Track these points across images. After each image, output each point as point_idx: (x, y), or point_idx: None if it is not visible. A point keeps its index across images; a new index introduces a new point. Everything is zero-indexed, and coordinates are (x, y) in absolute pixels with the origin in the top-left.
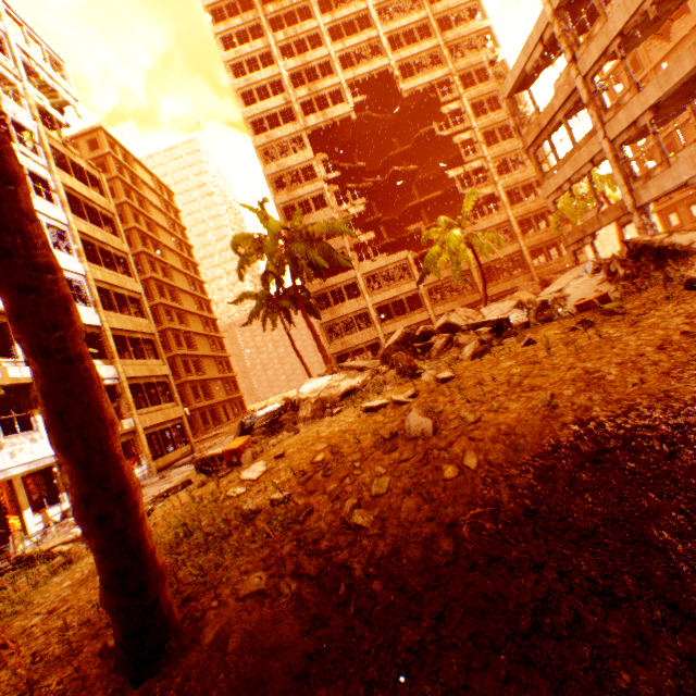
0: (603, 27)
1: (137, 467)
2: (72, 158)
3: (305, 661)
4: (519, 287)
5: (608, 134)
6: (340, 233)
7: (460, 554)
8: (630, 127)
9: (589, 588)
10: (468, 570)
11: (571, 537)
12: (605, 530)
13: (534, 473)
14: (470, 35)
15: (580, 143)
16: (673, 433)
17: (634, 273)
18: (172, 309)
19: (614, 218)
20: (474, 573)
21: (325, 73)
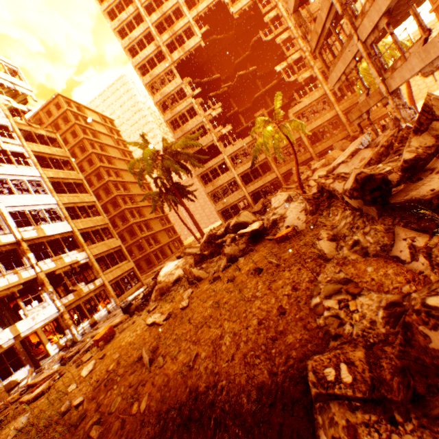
0: None
1: (109, 304)
2: (35, 131)
3: None
4: (334, 146)
5: (360, 37)
6: (192, 146)
7: None
8: (374, 30)
9: None
10: None
11: None
12: None
13: (162, 424)
14: None
15: (344, 44)
16: (222, 416)
17: (314, 210)
18: (125, 196)
19: (377, 100)
20: None
21: (179, 15)
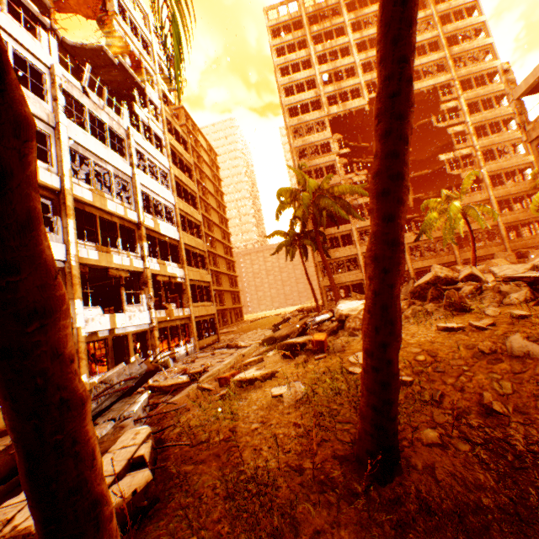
0: None
1: (188, 343)
2: (174, 125)
3: (508, 502)
4: (495, 255)
5: None
6: (359, 194)
7: None
8: None
9: None
10: None
11: None
12: None
13: None
14: (473, 49)
15: None
16: None
17: None
18: (207, 236)
19: None
20: None
21: (348, 75)
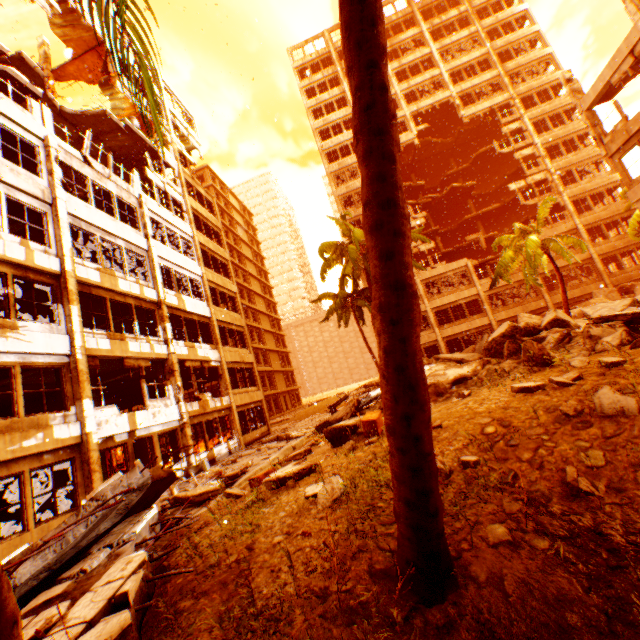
0: None
1: (230, 439)
2: (196, 187)
3: (602, 618)
4: (593, 294)
5: None
6: (416, 240)
7: None
8: None
9: None
10: None
11: None
12: None
13: None
14: (530, 62)
15: None
16: None
17: None
18: (248, 309)
19: None
20: None
21: None
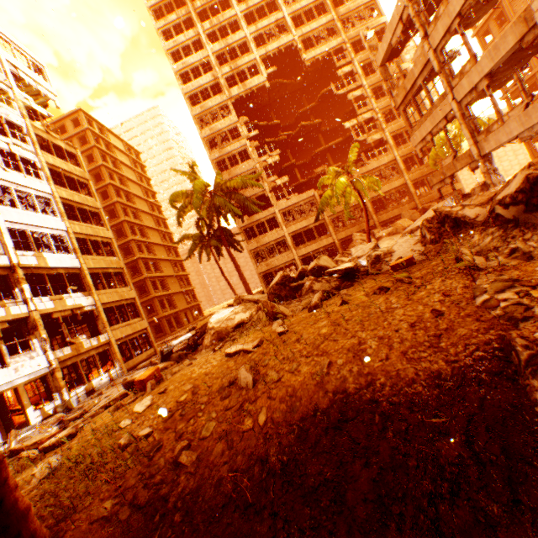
0: (445, 9)
1: (112, 368)
2: (53, 141)
3: None
4: (402, 215)
5: (456, 96)
6: (251, 186)
7: (233, 497)
8: (472, 91)
9: (299, 537)
10: (233, 512)
11: (302, 492)
12: (324, 488)
13: (297, 432)
14: (358, 8)
15: (436, 103)
16: (390, 409)
17: (436, 238)
18: (142, 243)
19: (465, 164)
20: (236, 515)
21: (244, 51)
